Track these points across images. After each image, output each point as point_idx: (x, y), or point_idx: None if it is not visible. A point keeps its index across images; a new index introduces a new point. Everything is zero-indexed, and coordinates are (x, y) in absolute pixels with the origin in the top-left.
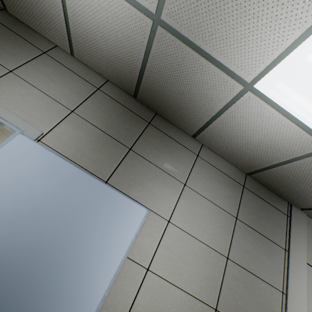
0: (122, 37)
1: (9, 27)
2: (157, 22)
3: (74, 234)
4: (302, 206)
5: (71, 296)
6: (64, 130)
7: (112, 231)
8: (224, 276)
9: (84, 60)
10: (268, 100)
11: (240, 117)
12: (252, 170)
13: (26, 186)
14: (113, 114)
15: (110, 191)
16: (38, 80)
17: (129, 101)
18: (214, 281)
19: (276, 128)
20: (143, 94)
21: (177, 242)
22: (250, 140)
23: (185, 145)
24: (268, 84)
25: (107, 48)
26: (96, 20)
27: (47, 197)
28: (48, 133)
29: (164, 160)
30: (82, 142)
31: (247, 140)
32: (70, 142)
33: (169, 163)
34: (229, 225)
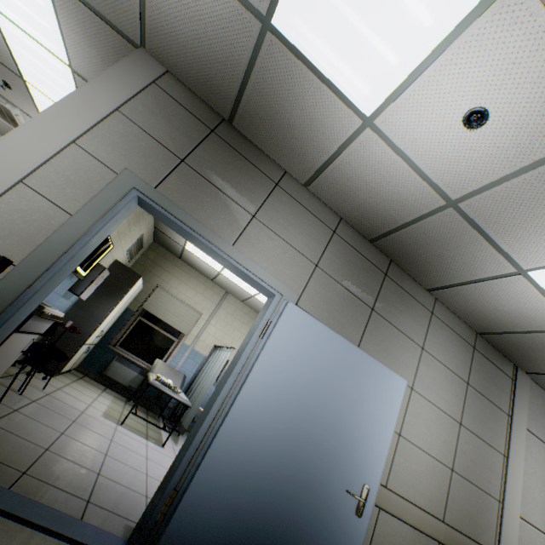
0: (397, 199)
1: (236, 148)
2: (450, 204)
3: (356, 405)
4: (528, 370)
5: (365, 456)
6: (314, 290)
7: (384, 402)
8: (457, 441)
9: (320, 194)
10: (536, 284)
11: (499, 289)
12: (486, 331)
13: (309, 360)
14: (352, 266)
15: (375, 363)
16: (279, 226)
17: (364, 246)
18: (450, 445)
19: (534, 305)
20: (386, 242)
21: (420, 408)
22: (499, 308)
23: (419, 301)
24: (543, 275)
25: (367, 198)
26: (372, 178)
27: (328, 370)
28: (302, 295)
29: (402, 320)
30: (330, 303)
31: (496, 307)
32: (321, 305)
33: (407, 324)
34: (461, 391)
